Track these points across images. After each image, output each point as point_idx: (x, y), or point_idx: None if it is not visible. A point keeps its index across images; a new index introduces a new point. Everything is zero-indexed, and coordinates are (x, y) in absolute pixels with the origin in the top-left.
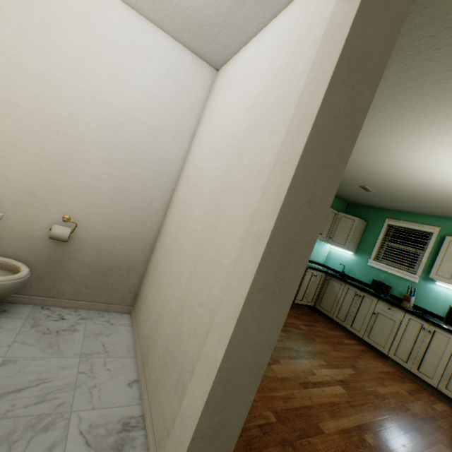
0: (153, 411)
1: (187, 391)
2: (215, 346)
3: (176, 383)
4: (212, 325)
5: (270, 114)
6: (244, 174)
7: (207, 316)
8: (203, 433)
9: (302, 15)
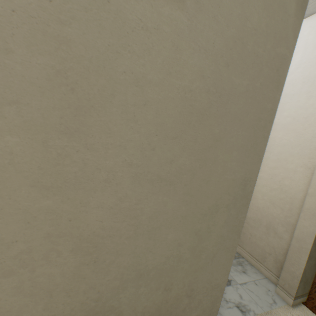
0: (247, 248)
1: (296, 227)
2: (314, 203)
3: (265, 231)
4: (307, 194)
5: (301, 87)
6: (288, 120)
7: (283, 195)
8: (315, 242)
9: (313, 31)
